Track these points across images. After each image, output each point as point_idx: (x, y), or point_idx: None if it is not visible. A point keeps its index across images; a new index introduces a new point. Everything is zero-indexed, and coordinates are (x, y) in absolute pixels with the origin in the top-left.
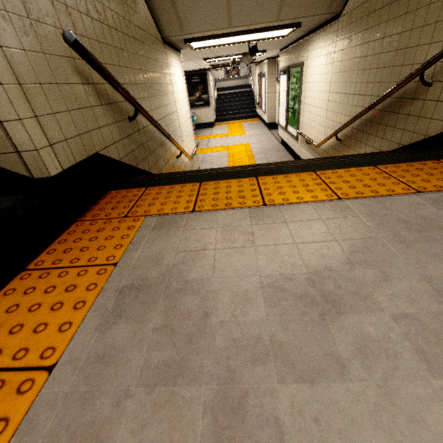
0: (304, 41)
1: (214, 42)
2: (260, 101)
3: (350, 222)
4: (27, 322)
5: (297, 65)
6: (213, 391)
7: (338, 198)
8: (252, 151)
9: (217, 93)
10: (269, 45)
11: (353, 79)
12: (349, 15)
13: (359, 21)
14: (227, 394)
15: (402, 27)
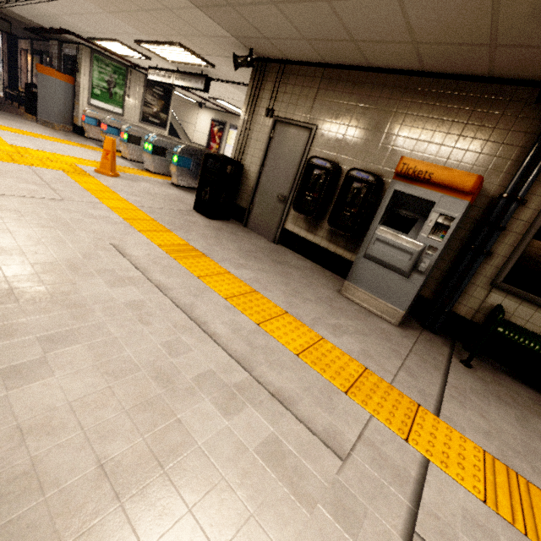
0: None
1: None
2: (219, 148)
3: None
4: None
5: None
6: None
7: None
8: None
9: None
10: None
11: None
12: None
13: None
14: None
15: None
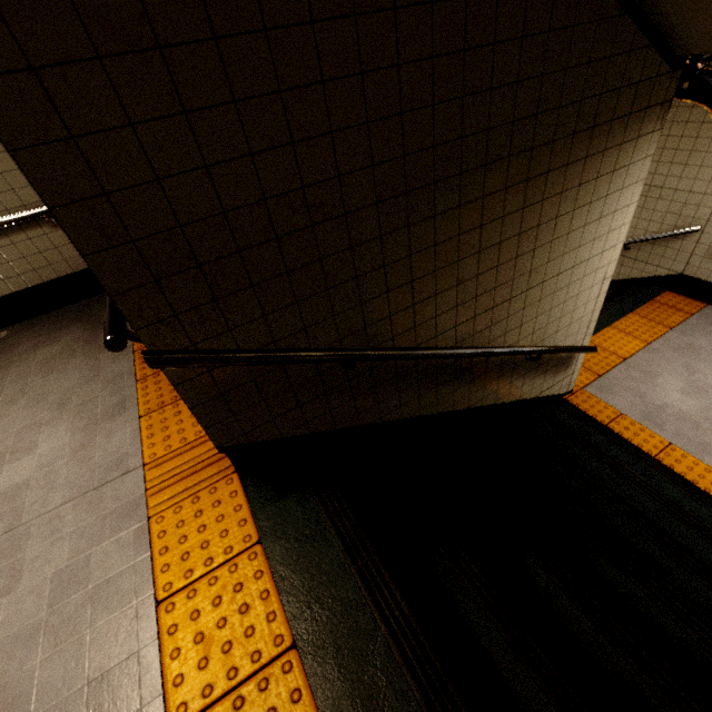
0: None
1: None
2: None
3: (668, 356)
4: (638, 443)
5: None
6: (709, 423)
7: (647, 343)
8: None
9: None
10: None
11: None
12: None
13: None
14: (711, 422)
15: None
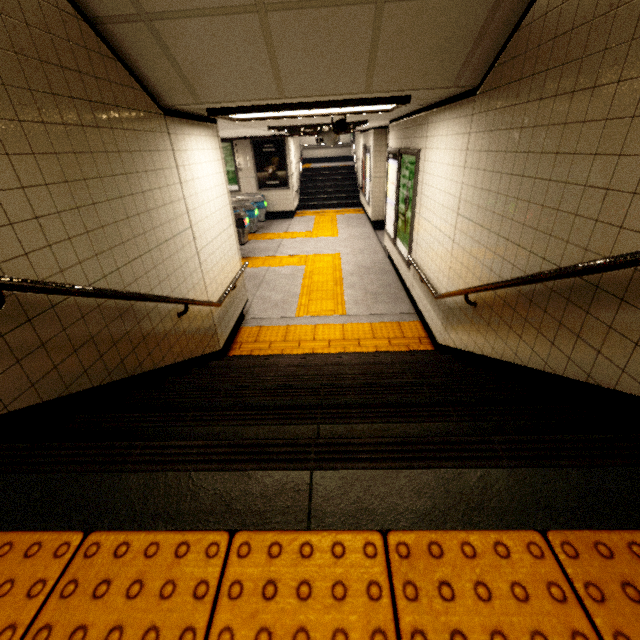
0: (421, 118)
1: (266, 114)
2: (364, 186)
3: None
4: None
5: (411, 152)
6: None
7: None
8: (343, 269)
9: (303, 167)
10: (369, 116)
11: (497, 209)
12: (493, 95)
13: (510, 109)
14: None
15: (598, 144)
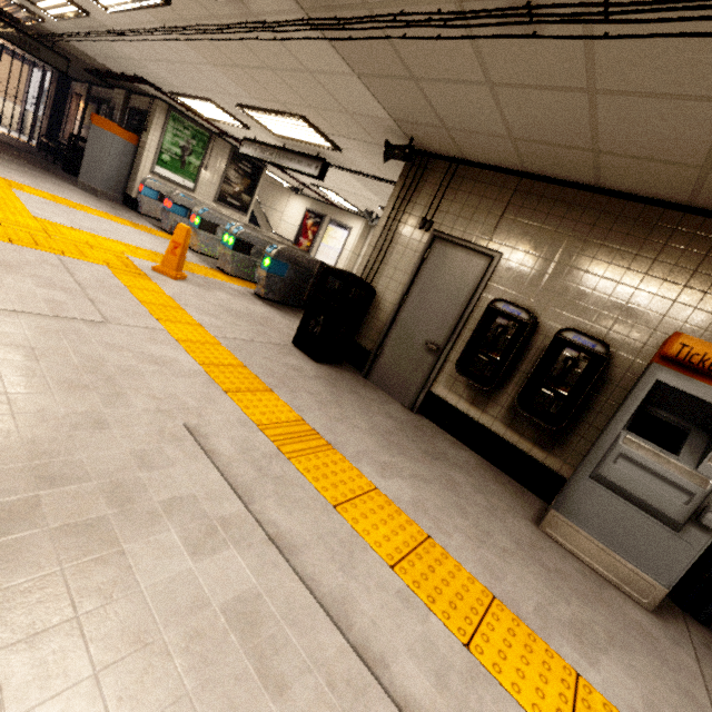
0: None
1: None
2: (311, 246)
3: None
4: None
5: None
6: None
7: None
8: None
9: None
10: None
11: None
12: None
13: None
14: None
15: None
